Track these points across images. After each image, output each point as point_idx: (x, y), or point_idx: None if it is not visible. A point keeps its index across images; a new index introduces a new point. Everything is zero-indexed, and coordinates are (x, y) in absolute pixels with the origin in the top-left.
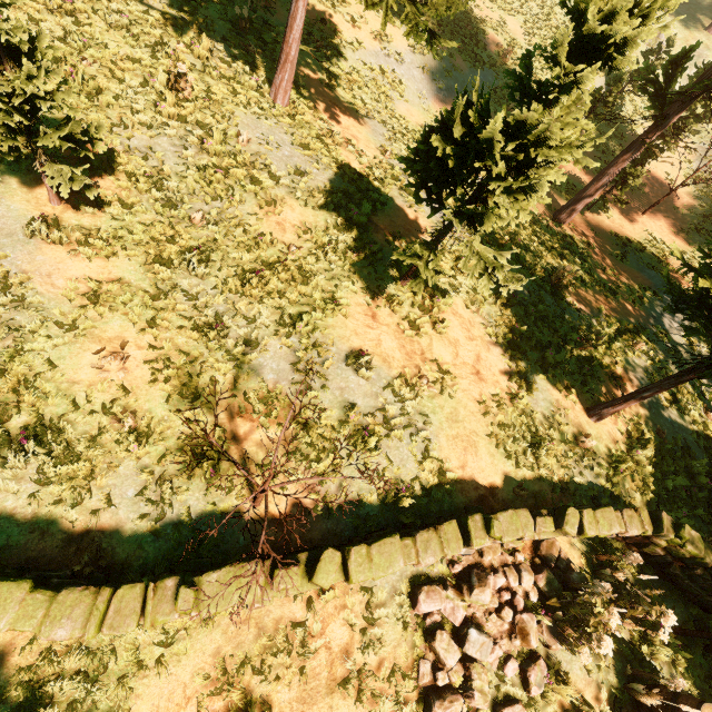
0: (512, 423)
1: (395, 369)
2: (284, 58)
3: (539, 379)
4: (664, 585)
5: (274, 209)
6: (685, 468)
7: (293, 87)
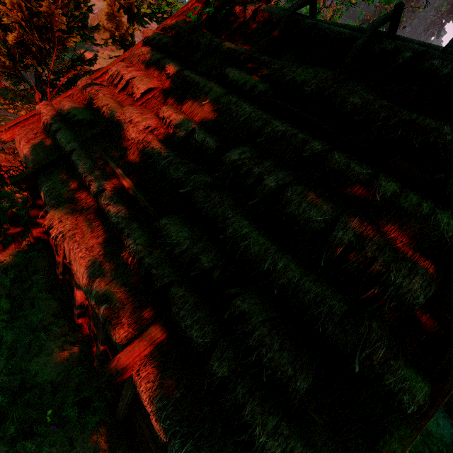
0: None
1: None
2: None
3: None
4: None
5: None
6: None
7: None
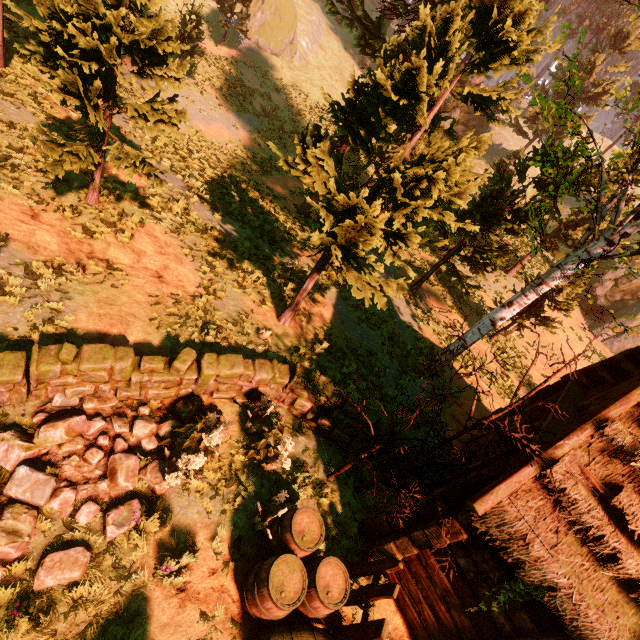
0: (187, 315)
1: (43, 256)
2: None
3: (233, 292)
4: (325, 443)
5: None
6: (366, 363)
7: (20, 62)
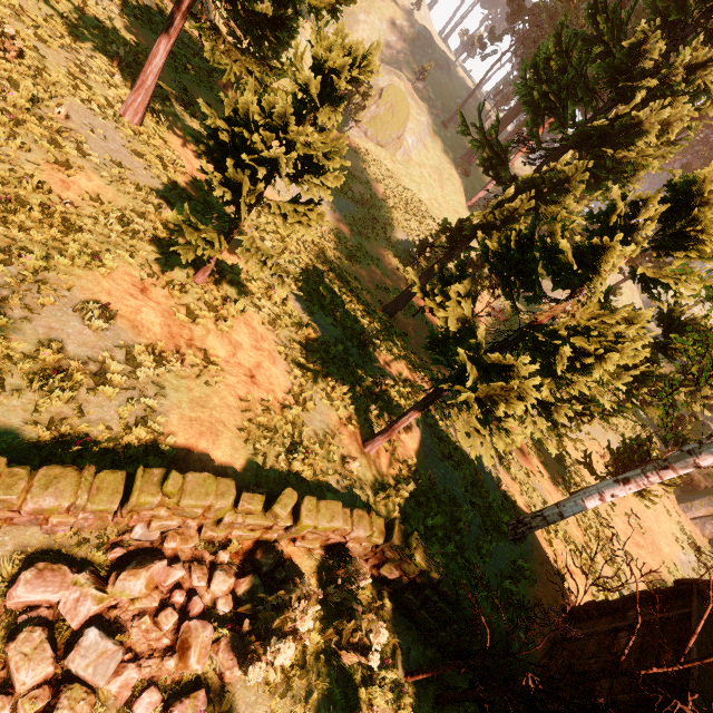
0: (275, 428)
1: (145, 339)
2: (140, 83)
3: (321, 403)
4: (405, 623)
5: (65, 170)
6: (449, 514)
7: (153, 122)
